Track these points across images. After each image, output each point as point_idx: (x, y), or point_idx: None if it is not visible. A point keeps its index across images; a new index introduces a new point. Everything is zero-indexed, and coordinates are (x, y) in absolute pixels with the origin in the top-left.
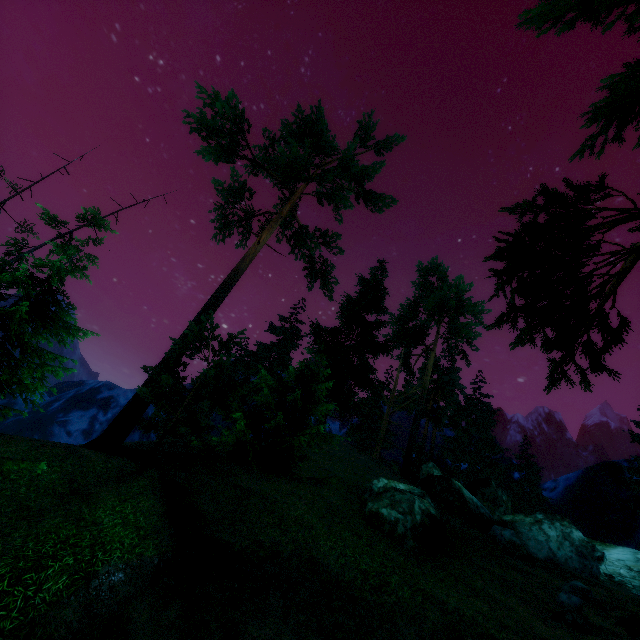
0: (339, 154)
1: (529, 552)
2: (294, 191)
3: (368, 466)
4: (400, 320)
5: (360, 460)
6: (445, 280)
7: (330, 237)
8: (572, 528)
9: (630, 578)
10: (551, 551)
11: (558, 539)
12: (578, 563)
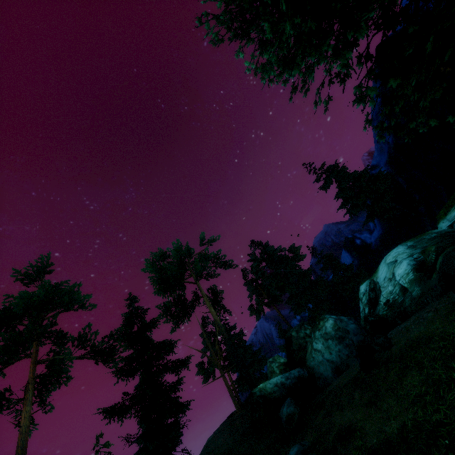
0: (51, 286)
1: (326, 378)
2: (28, 354)
3: (216, 454)
4: (165, 313)
5: (213, 452)
6: (166, 256)
7: (82, 335)
8: (325, 323)
9: (393, 289)
10: (329, 362)
11: (325, 346)
12: (345, 349)
